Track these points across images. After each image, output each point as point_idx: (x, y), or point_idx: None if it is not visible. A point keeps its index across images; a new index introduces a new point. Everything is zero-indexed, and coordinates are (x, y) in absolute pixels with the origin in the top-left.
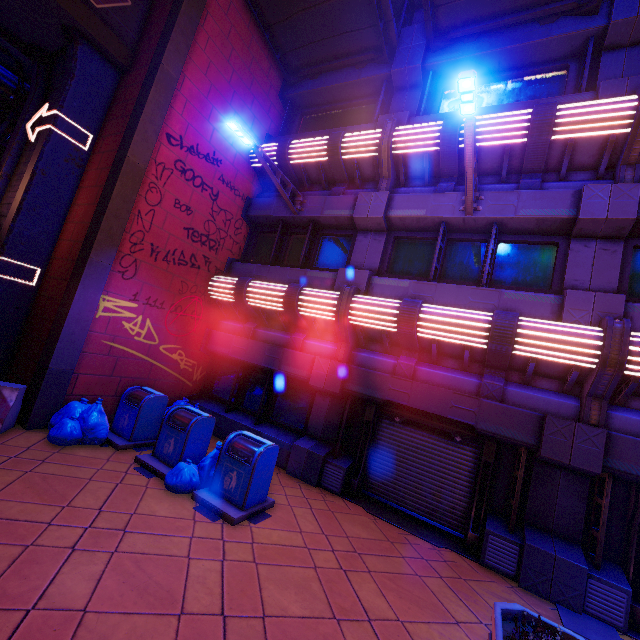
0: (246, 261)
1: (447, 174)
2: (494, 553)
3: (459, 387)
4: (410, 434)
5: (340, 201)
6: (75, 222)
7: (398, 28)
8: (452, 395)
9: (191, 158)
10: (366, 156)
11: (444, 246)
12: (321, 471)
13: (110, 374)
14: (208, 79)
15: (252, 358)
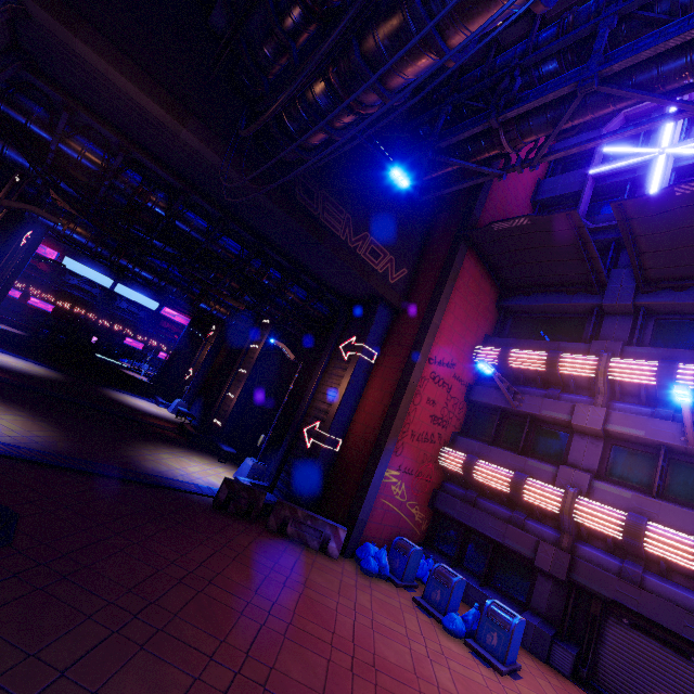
0: (465, 434)
1: (664, 400)
2: None
3: (692, 607)
4: (640, 639)
5: (557, 405)
6: (366, 412)
7: (606, 265)
8: (685, 614)
9: (439, 368)
10: (582, 374)
11: (665, 464)
12: (549, 649)
13: (380, 522)
14: (454, 315)
15: (476, 525)
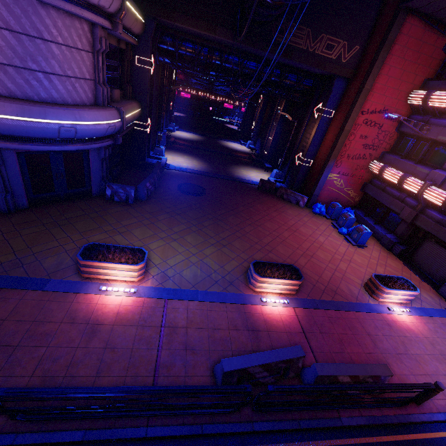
0: (392, 152)
1: None
2: (443, 290)
3: None
4: (437, 247)
5: None
6: (324, 146)
7: None
8: None
9: (371, 116)
10: None
11: None
12: (392, 247)
13: (327, 196)
14: (388, 76)
15: (379, 199)
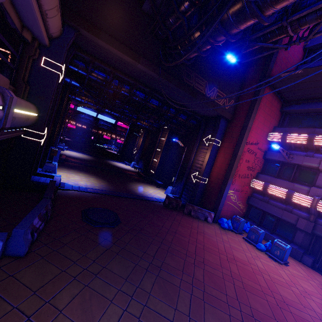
0: (262, 172)
1: None
2: None
3: None
4: None
5: (312, 160)
6: (217, 167)
7: None
8: None
9: (251, 146)
10: None
11: None
12: (301, 257)
13: (226, 210)
14: (258, 120)
15: (269, 211)
